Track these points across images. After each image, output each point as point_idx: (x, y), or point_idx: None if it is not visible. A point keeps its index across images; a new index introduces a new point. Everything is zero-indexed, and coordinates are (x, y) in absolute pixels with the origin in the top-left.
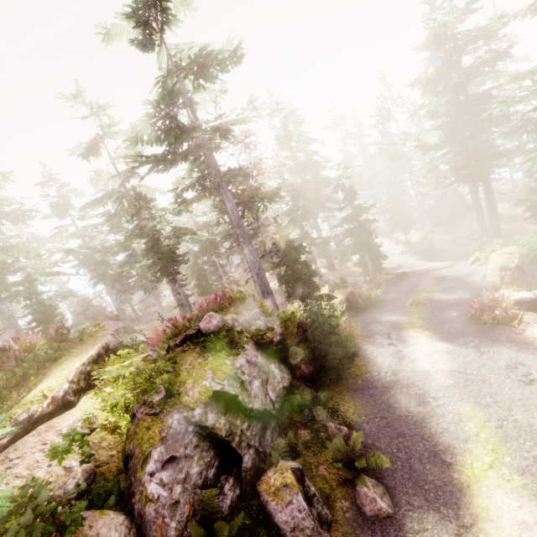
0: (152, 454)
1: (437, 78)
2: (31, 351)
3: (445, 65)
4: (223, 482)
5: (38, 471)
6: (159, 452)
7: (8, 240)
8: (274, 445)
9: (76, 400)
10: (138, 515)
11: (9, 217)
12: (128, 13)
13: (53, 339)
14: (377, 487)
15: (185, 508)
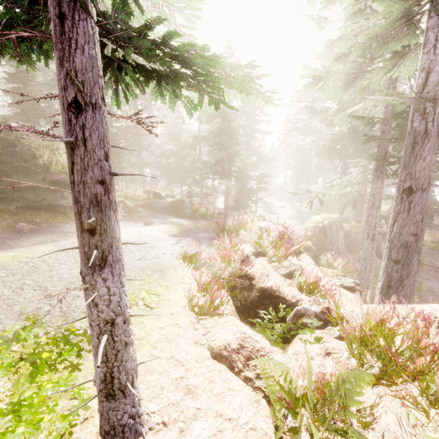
0: None
1: None
2: None
3: None
4: None
5: None
6: None
7: None
8: None
9: None
10: None
11: None
12: None
13: None
14: None
15: None
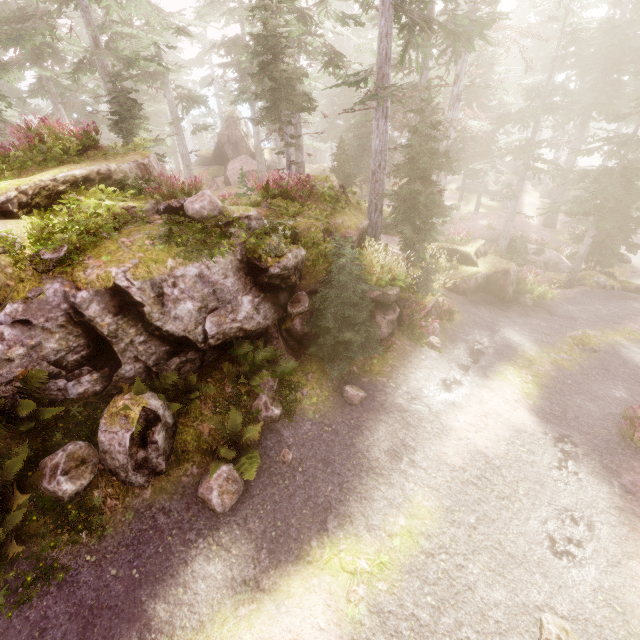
0: (7, 306)
1: None
2: (42, 141)
3: None
4: (85, 372)
5: None
6: (14, 308)
7: None
8: (161, 375)
9: (22, 214)
10: None
11: None
12: None
13: (80, 139)
14: (232, 483)
15: (18, 369)
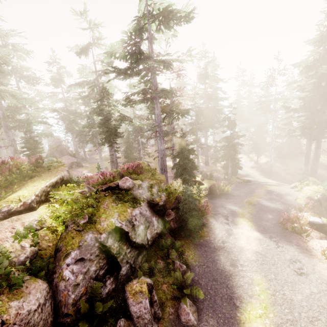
0: (71, 253)
1: (312, 66)
2: (19, 168)
3: (320, 58)
4: (107, 278)
5: (6, 243)
6: (75, 253)
7: (21, 94)
8: (141, 266)
9: (37, 207)
10: (55, 285)
11: (25, 79)
12: None
13: (33, 164)
14: (192, 307)
15: (82, 288)
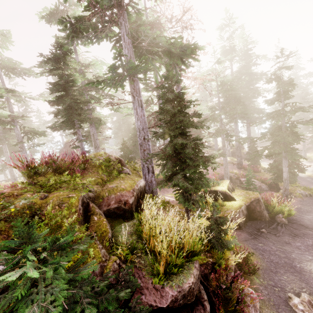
0: None
1: None
2: None
3: None
4: None
5: None
6: None
7: None
8: None
9: None
10: None
11: (10, 70)
12: None
13: None
14: None
15: None
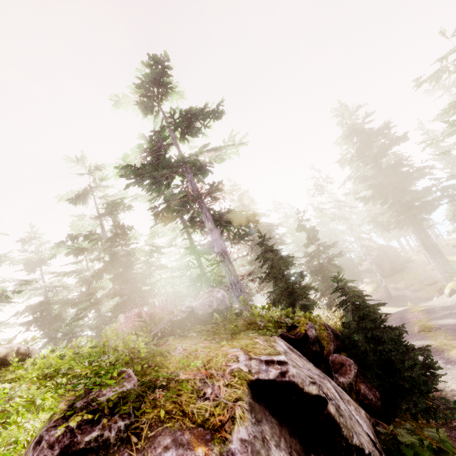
0: None
1: (358, 155)
2: None
3: (361, 147)
4: None
5: None
6: None
7: None
8: None
9: None
10: None
11: None
12: (138, 84)
13: None
14: None
15: None
